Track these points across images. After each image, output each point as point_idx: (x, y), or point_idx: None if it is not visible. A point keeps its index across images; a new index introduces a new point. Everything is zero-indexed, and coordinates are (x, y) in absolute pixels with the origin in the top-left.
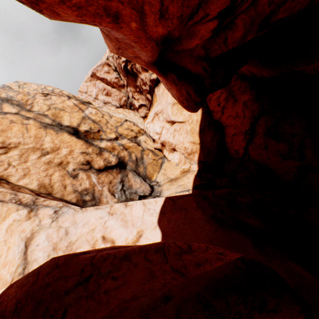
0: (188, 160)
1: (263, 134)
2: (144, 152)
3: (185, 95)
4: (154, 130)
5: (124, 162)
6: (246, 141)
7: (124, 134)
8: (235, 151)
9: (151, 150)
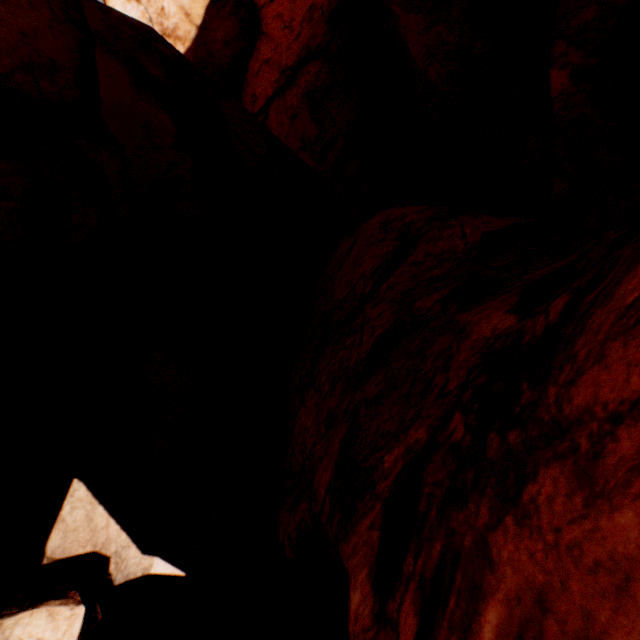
0: None
1: (304, 93)
2: None
3: None
4: None
5: None
6: (278, 90)
7: None
8: (253, 96)
9: None
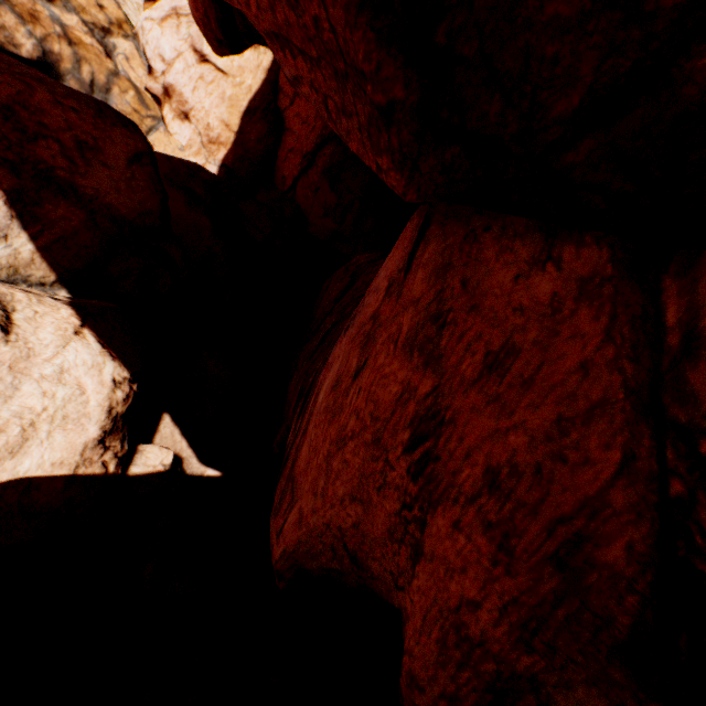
0: (206, 153)
1: (323, 170)
2: (117, 80)
3: (202, 15)
4: (158, 48)
5: (58, 71)
6: (302, 171)
7: (77, 3)
8: (283, 178)
9: (136, 88)
